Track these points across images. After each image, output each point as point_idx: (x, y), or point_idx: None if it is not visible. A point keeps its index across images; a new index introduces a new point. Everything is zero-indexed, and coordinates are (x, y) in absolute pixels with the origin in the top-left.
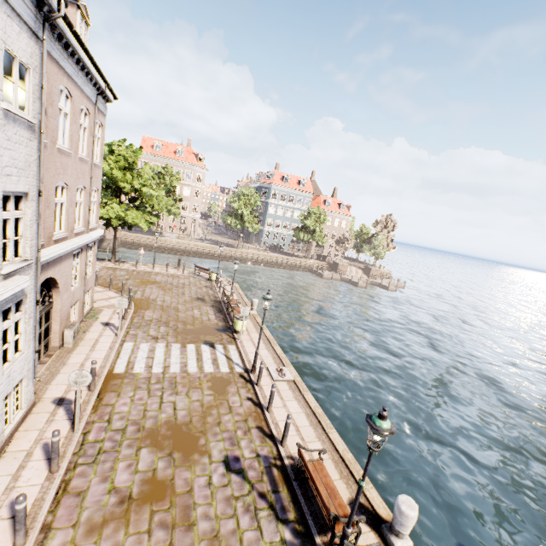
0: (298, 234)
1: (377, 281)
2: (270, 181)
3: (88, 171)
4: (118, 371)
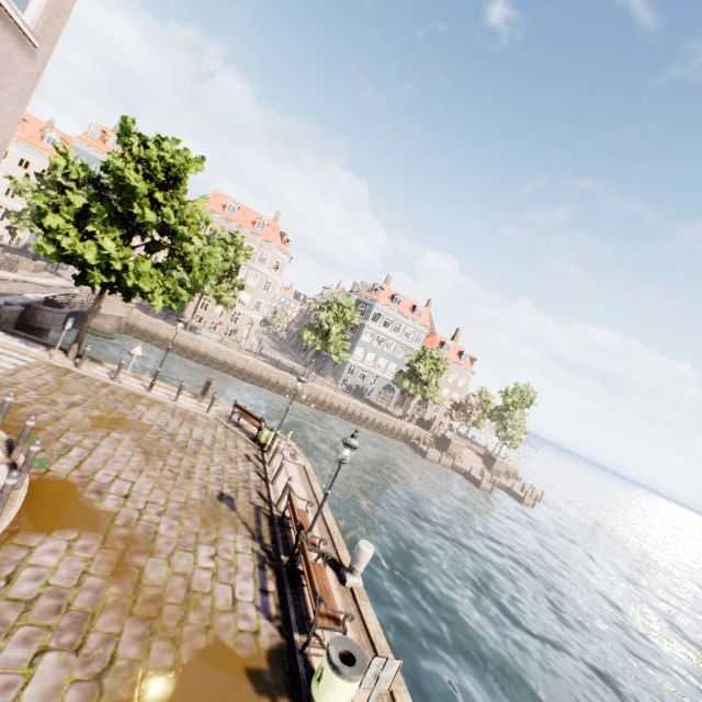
0: (401, 380)
1: (504, 483)
2: (374, 296)
3: None
4: None
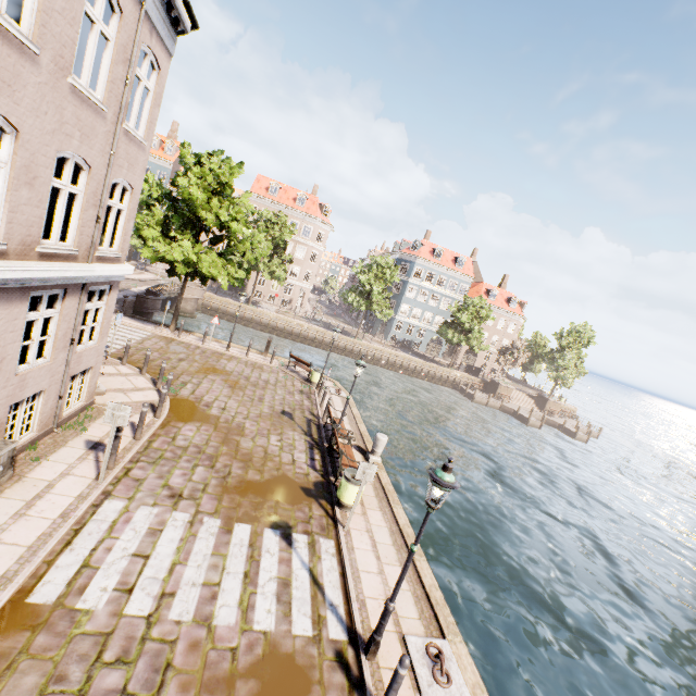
0: (445, 331)
1: (556, 421)
2: (414, 253)
3: (103, 134)
4: (39, 597)
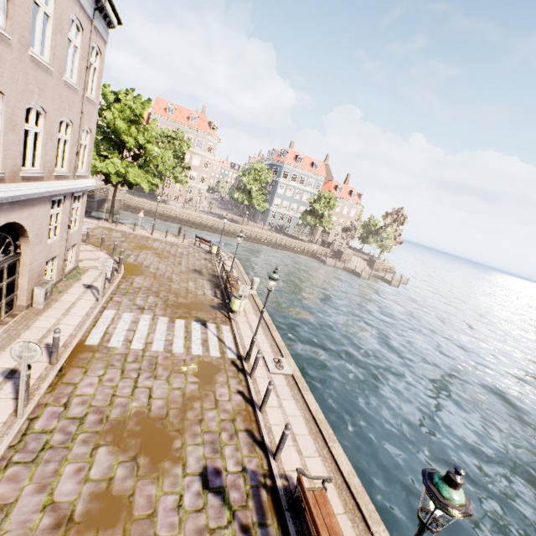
0: (305, 217)
1: (380, 275)
2: (282, 159)
3: (77, 103)
4: (90, 342)
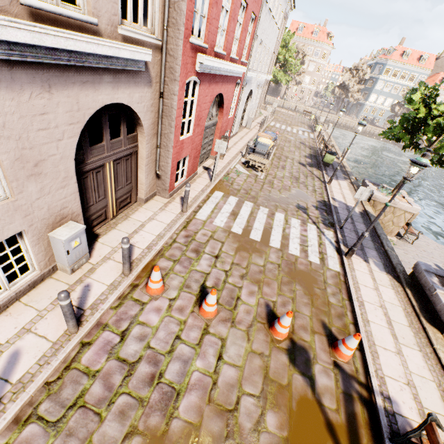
0: (394, 108)
1: None
2: (387, 57)
3: (277, 46)
4: (271, 125)
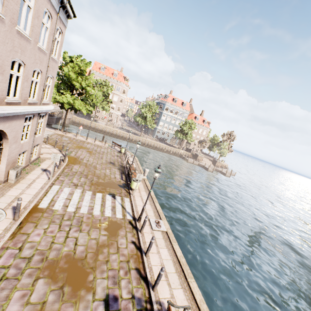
0: (177, 133)
1: (219, 169)
2: (165, 100)
3: (45, 60)
4: (41, 206)
